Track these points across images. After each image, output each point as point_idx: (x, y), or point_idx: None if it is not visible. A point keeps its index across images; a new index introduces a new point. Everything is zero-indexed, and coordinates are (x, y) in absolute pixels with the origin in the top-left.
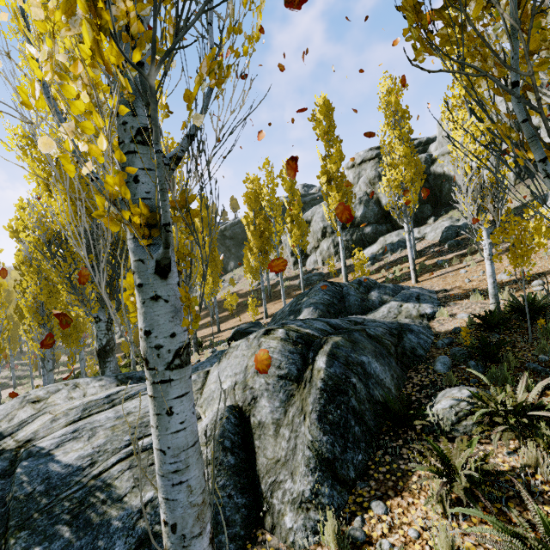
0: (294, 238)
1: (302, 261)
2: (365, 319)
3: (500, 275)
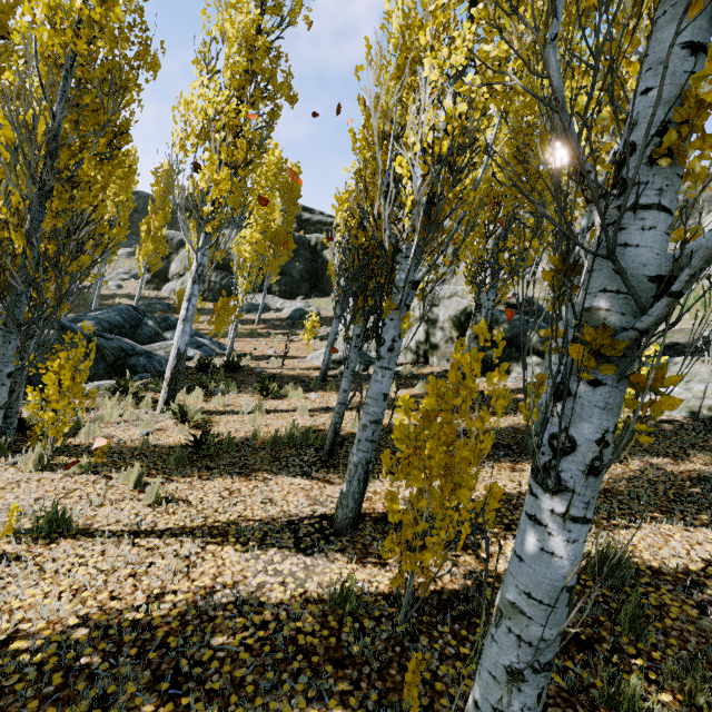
0: (143, 251)
1: (159, 283)
2: (122, 340)
3: (270, 350)
